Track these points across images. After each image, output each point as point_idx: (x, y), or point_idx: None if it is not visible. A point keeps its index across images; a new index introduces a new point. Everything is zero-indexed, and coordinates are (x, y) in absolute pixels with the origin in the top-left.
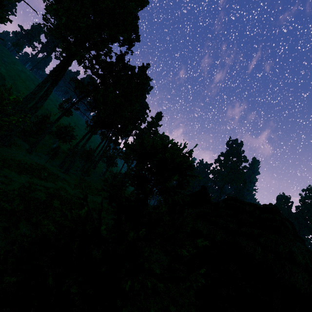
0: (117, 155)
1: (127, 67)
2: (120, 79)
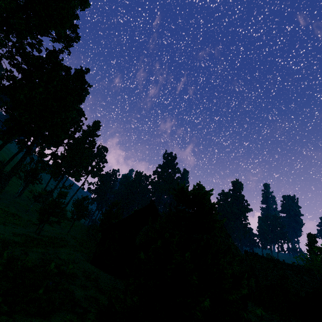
0: (41, 169)
1: (62, 67)
2: (53, 79)
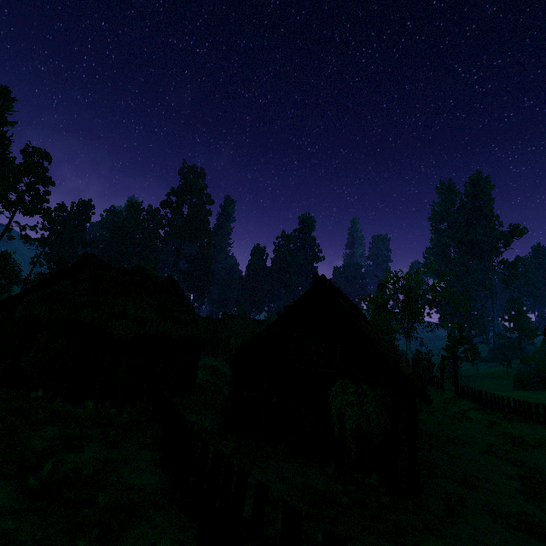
0: None
1: None
2: None
